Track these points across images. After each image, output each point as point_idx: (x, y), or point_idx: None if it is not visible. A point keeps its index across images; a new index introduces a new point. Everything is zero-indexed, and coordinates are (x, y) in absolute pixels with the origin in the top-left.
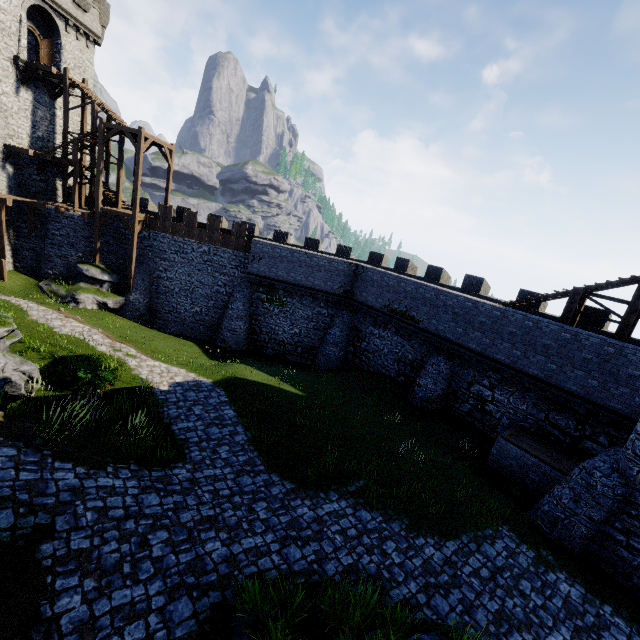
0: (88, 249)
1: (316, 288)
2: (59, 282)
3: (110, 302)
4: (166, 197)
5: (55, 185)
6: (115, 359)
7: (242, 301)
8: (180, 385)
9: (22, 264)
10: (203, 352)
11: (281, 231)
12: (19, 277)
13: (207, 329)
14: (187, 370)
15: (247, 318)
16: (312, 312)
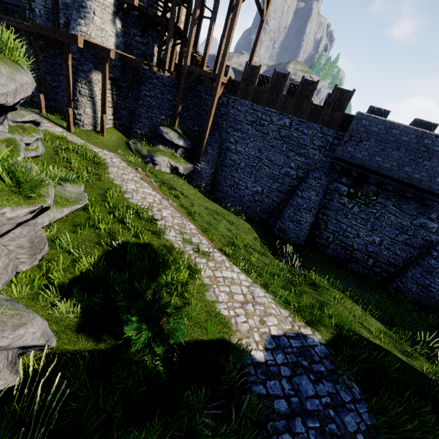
0: (170, 112)
1: (438, 192)
2: (143, 142)
3: (181, 168)
4: (249, 61)
5: (153, 51)
6: (185, 264)
7: (316, 190)
8: (279, 347)
9: (119, 122)
10: (263, 241)
11: (379, 108)
12: (115, 133)
13: (263, 211)
14: (275, 297)
15: (315, 210)
16: (411, 222)
